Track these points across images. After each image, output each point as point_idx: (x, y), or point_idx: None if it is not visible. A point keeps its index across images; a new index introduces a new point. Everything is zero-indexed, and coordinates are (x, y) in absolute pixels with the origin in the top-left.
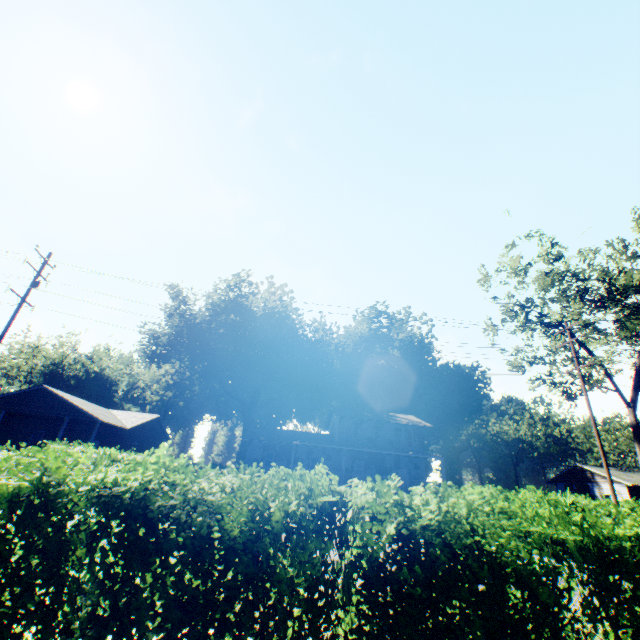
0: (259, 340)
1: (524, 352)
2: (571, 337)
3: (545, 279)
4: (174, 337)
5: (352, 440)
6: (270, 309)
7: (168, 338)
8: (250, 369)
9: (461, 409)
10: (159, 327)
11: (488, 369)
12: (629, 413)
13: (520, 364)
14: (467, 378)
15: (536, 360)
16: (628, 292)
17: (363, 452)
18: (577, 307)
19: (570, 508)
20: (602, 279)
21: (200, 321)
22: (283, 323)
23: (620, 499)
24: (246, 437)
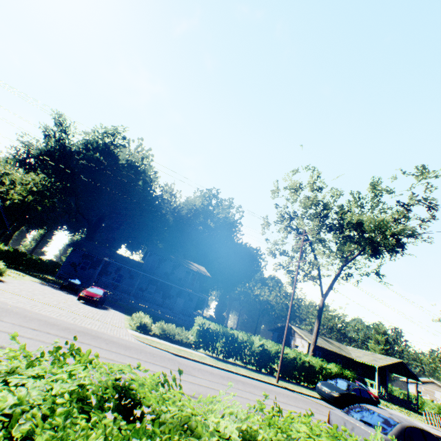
0: (115, 181)
1: (276, 243)
2: (309, 245)
3: (308, 202)
4: (45, 154)
5: (153, 270)
6: (133, 162)
7: (40, 153)
8: (100, 199)
9: (239, 273)
10: (37, 142)
11: (264, 254)
12: (321, 300)
13: (274, 252)
14: (250, 255)
15: (283, 252)
16: (349, 226)
17: (158, 280)
18: (315, 224)
19: (259, 347)
20: (338, 212)
21: (74, 151)
22: (139, 176)
23: (302, 349)
24: (71, 245)
